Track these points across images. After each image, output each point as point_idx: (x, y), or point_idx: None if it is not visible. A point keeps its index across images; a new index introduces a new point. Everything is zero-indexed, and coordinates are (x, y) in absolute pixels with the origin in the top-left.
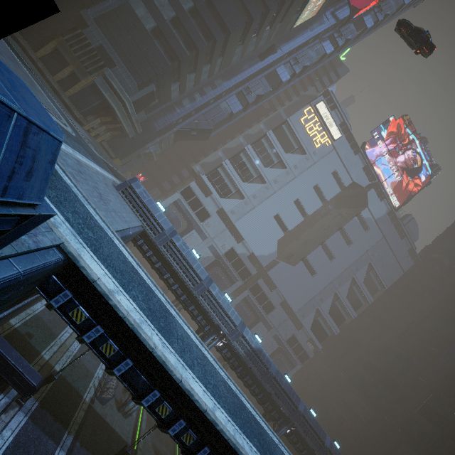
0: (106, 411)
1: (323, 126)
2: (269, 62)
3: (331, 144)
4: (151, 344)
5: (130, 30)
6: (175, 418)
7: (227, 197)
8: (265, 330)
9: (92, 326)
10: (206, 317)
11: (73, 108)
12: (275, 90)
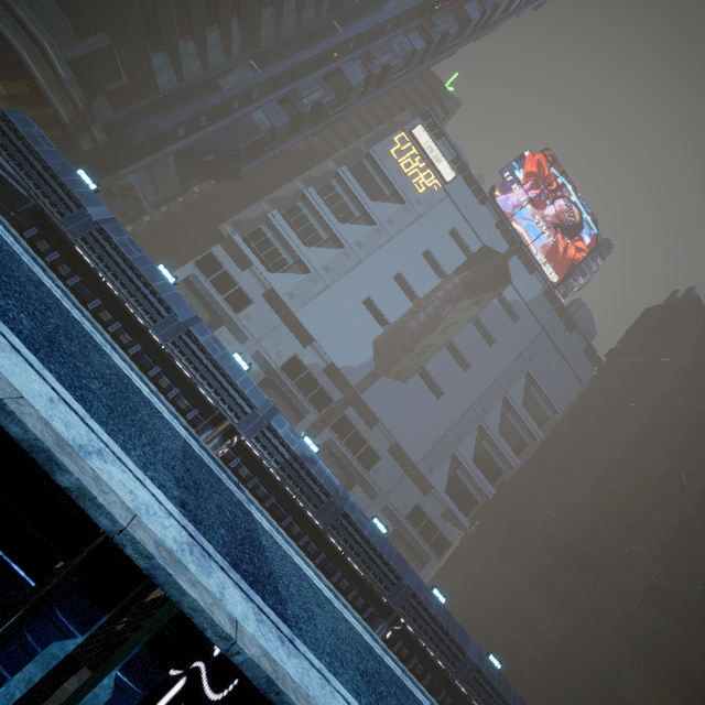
0: None
1: (427, 163)
2: (324, 49)
3: (443, 189)
4: None
5: None
6: None
7: (281, 271)
8: (367, 501)
9: None
10: (188, 391)
11: None
12: (344, 104)
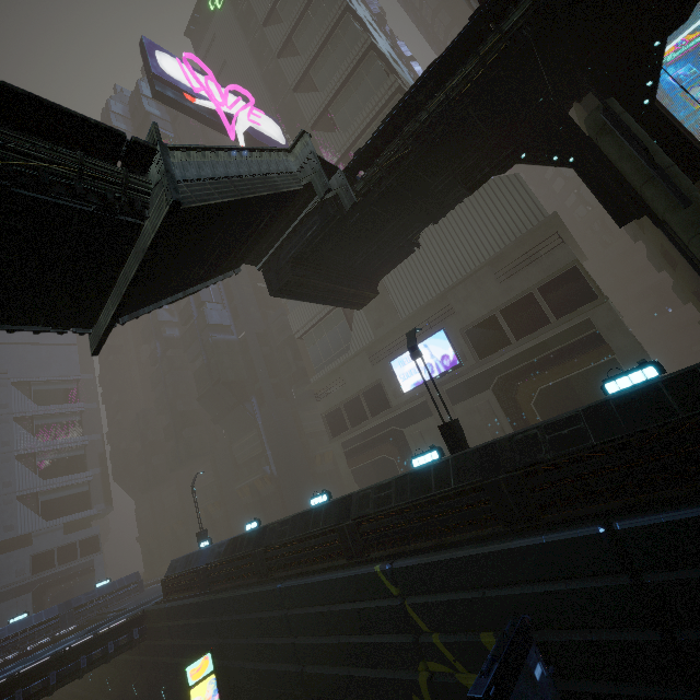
0: None
1: None
2: None
3: None
4: None
5: None
6: None
7: None
8: None
9: None
10: None
11: None
12: None
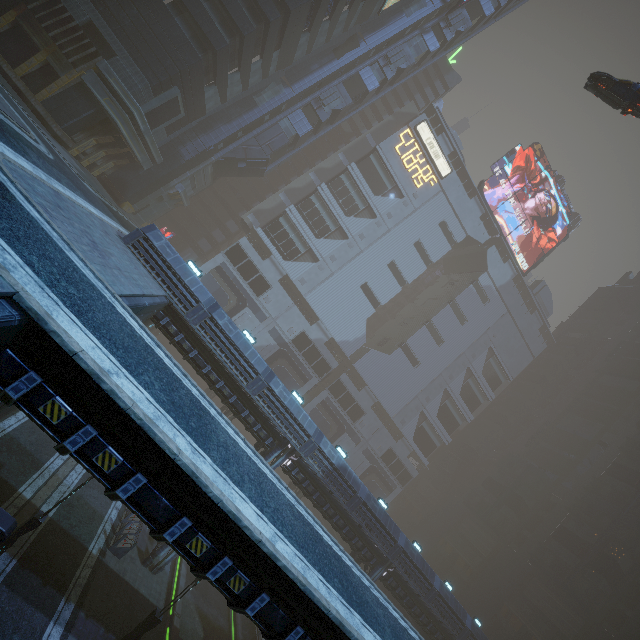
0: (124, 567)
1: (427, 158)
2: (348, 61)
3: (438, 183)
4: (173, 448)
5: (136, 0)
6: (216, 556)
7: (294, 259)
8: (352, 444)
9: (79, 427)
10: (267, 426)
11: (50, 120)
12: (358, 104)
